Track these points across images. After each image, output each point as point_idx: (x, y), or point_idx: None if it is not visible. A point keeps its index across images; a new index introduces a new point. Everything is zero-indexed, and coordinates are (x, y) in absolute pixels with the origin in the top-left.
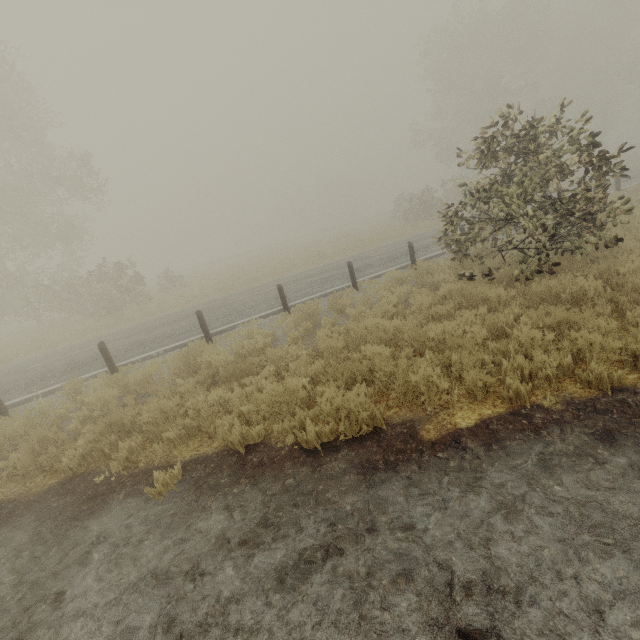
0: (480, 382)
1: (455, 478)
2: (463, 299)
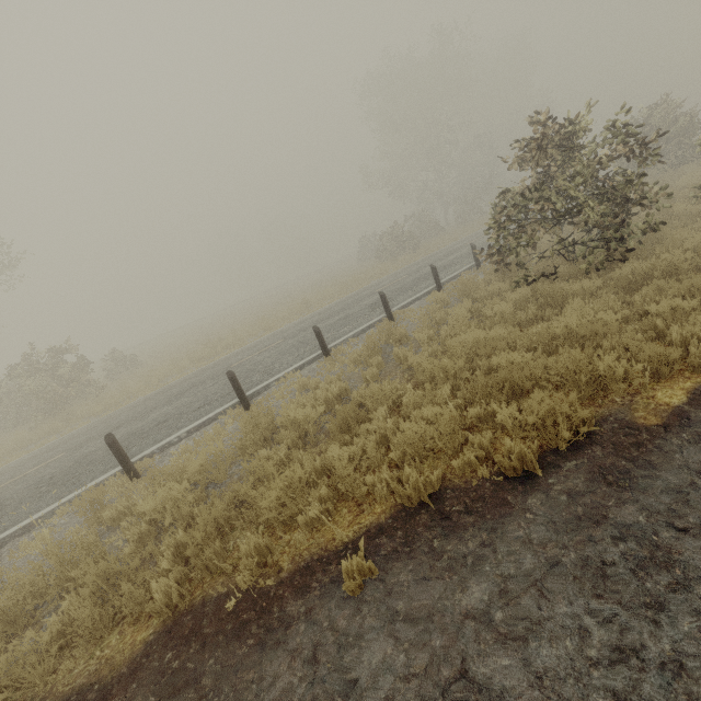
0: (677, 353)
1: None
2: (545, 299)
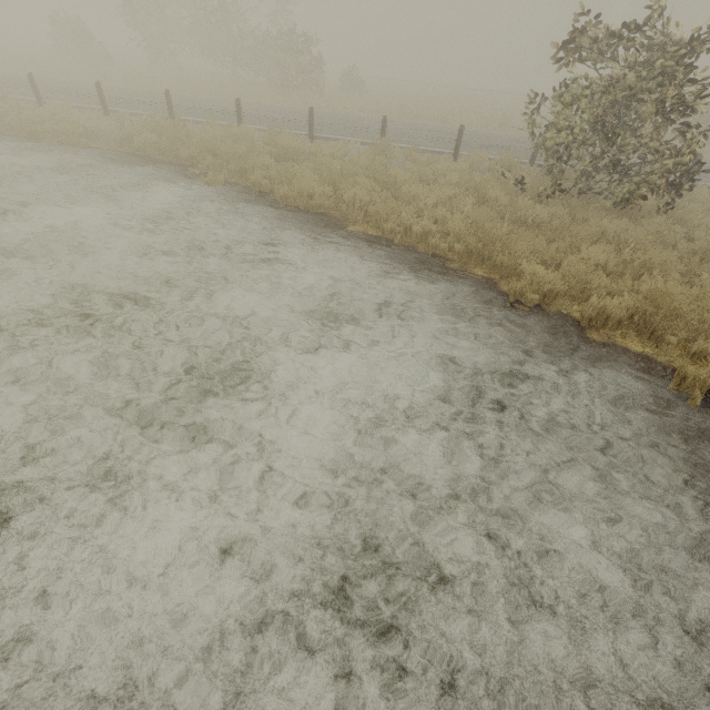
0: (372, 210)
1: (314, 236)
2: (477, 191)
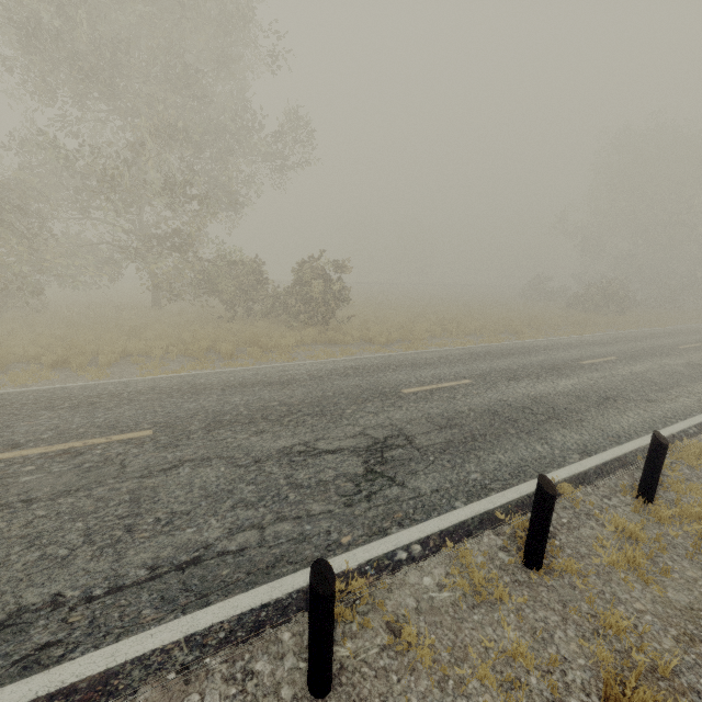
0: None
1: None
2: None
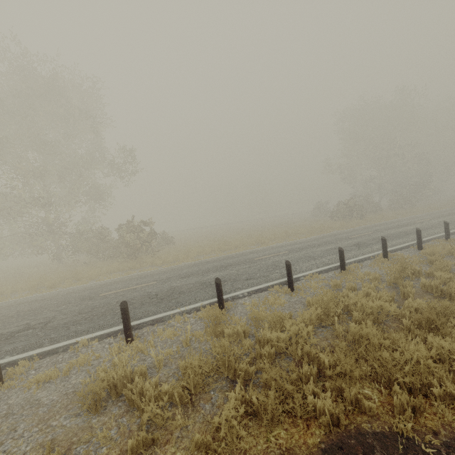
0: None
1: None
2: None
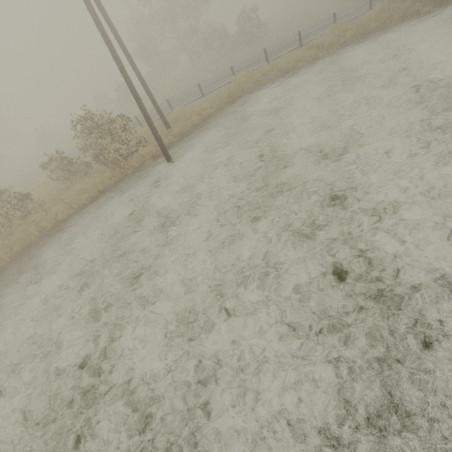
0: None
1: None
2: None
